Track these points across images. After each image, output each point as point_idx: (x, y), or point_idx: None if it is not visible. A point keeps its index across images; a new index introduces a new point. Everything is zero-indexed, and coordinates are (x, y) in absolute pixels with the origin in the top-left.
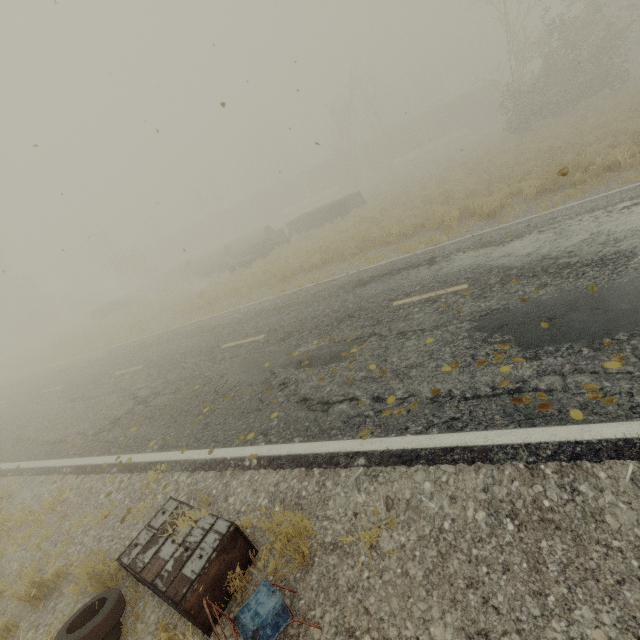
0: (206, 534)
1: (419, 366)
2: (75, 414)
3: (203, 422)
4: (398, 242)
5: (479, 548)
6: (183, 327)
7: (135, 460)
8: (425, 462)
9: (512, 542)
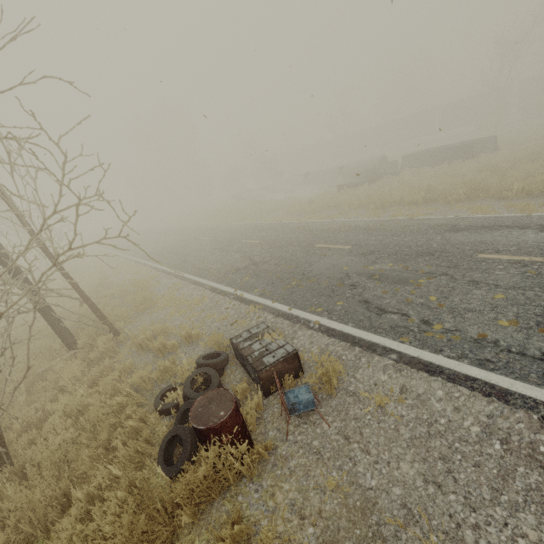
0: (279, 348)
1: (477, 312)
2: (215, 257)
3: (290, 290)
4: (516, 199)
5: (462, 445)
6: (291, 223)
7: (244, 296)
8: (446, 378)
9: (493, 455)
